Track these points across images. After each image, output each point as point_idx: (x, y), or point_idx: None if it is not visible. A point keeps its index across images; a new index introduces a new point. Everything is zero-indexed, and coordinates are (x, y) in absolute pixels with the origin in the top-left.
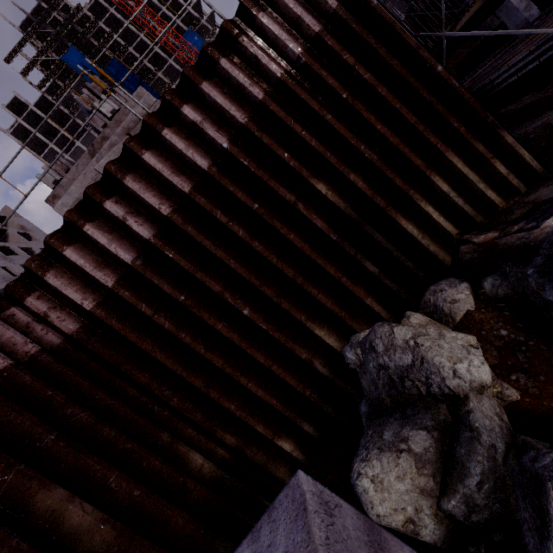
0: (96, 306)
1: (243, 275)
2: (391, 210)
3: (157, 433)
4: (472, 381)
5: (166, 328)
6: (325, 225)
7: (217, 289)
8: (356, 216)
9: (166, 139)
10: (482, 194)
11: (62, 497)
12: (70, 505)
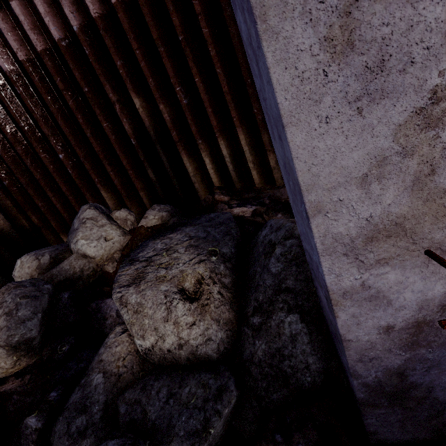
0: None
1: (65, 132)
2: (180, 146)
3: None
4: (80, 250)
5: (8, 138)
6: (130, 130)
7: (46, 131)
8: (154, 136)
9: None
10: (250, 171)
11: None
12: None
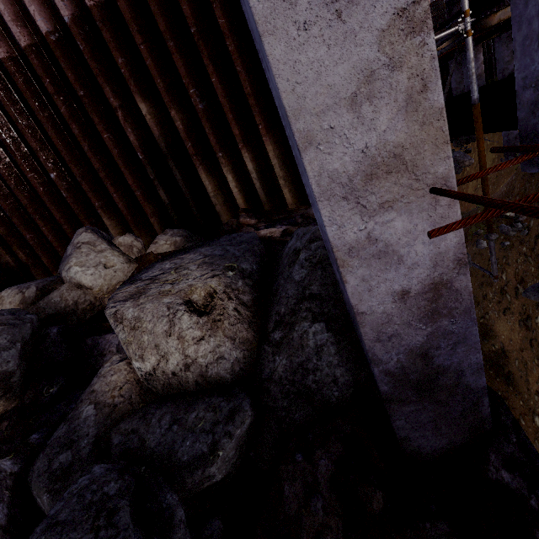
0: None
1: (57, 146)
2: (197, 160)
3: None
4: (73, 278)
5: None
6: (136, 142)
7: (33, 145)
8: (165, 149)
9: None
10: (280, 190)
11: None
12: None
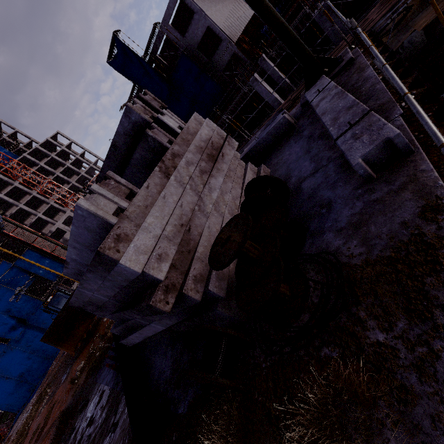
0: None
1: None
2: None
3: None
4: None
5: None
6: None
7: None
8: None
9: None
10: None
11: None
12: None
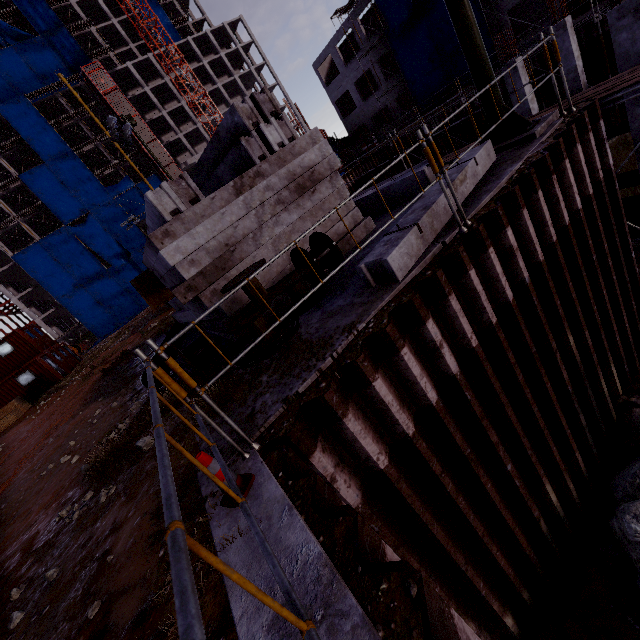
0: (389, 462)
1: (514, 424)
2: (599, 368)
3: None
4: None
5: (448, 491)
6: (567, 377)
7: (495, 439)
8: (583, 370)
9: (489, 257)
10: (633, 362)
11: None
12: None
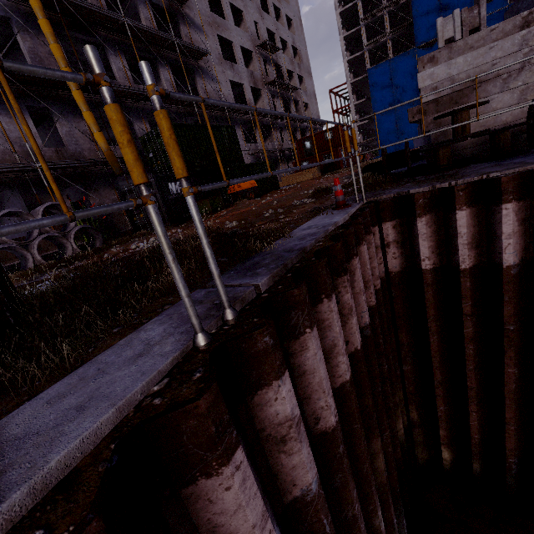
0: (430, 270)
1: None
2: None
3: (395, 393)
4: None
5: (464, 331)
6: None
7: None
8: None
9: None
10: None
11: (379, 446)
12: (380, 454)
